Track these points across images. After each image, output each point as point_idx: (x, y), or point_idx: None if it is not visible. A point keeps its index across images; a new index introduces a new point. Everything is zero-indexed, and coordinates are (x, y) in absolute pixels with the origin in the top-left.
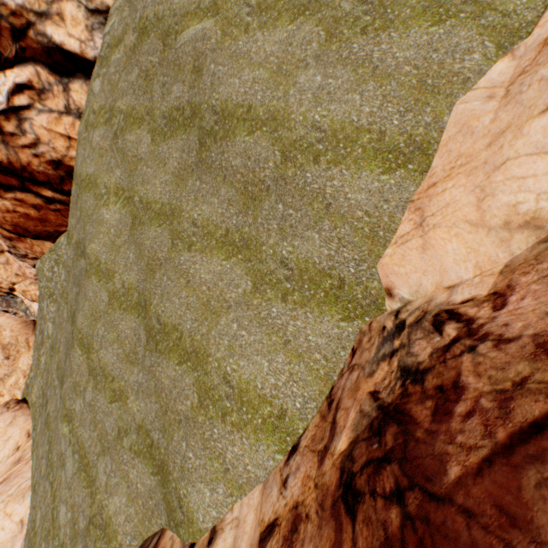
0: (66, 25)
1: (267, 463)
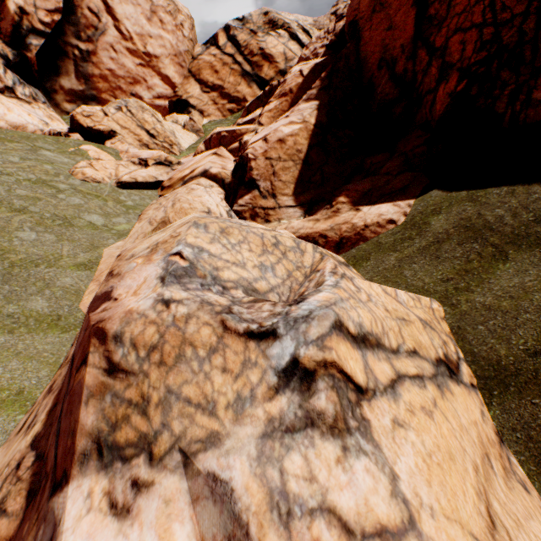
0: None
1: (9, 426)
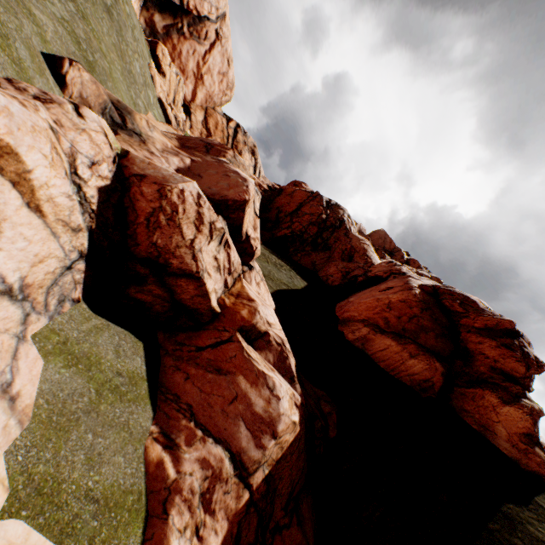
0: None
1: None
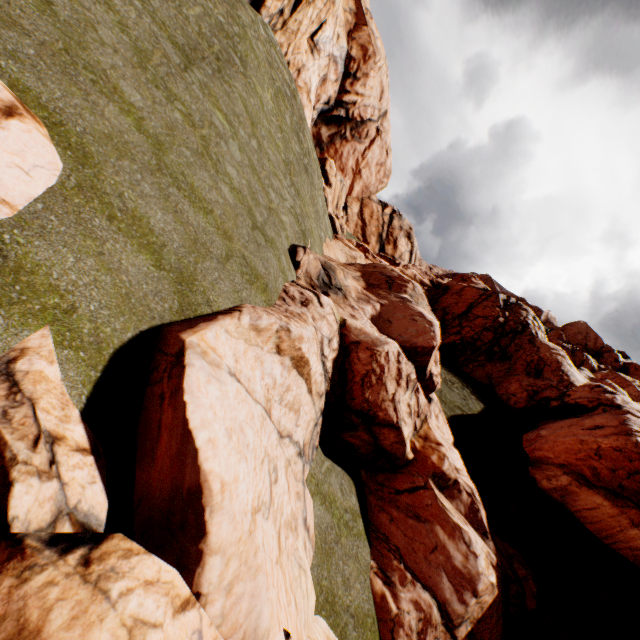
0: (276, 1)
1: None
